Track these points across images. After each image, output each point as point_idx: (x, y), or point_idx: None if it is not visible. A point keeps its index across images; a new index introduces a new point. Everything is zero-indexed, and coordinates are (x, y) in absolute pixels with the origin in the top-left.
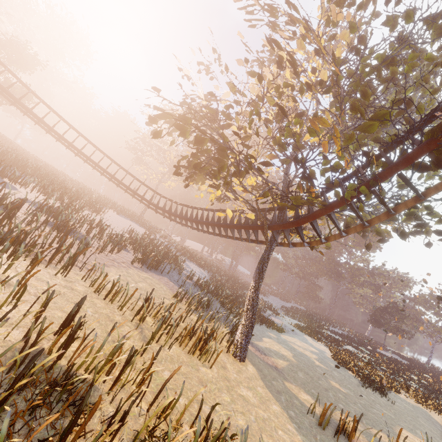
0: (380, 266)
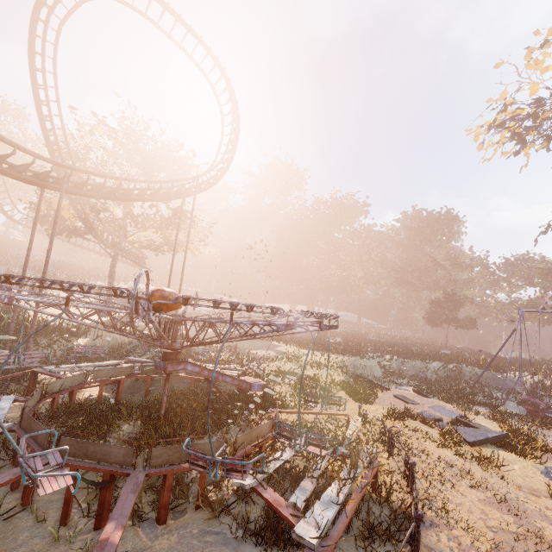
0: (449, 255)
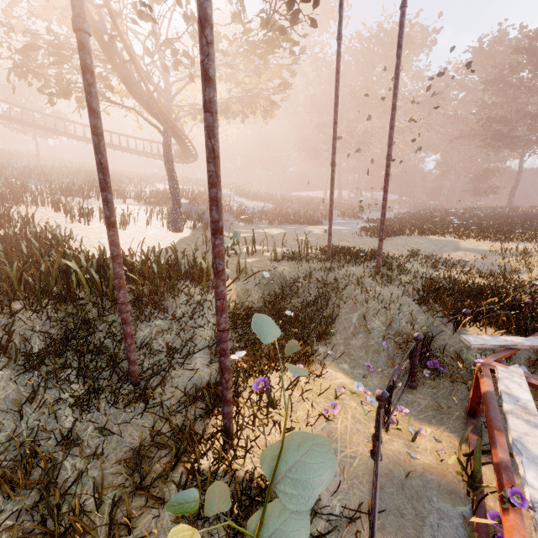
0: None
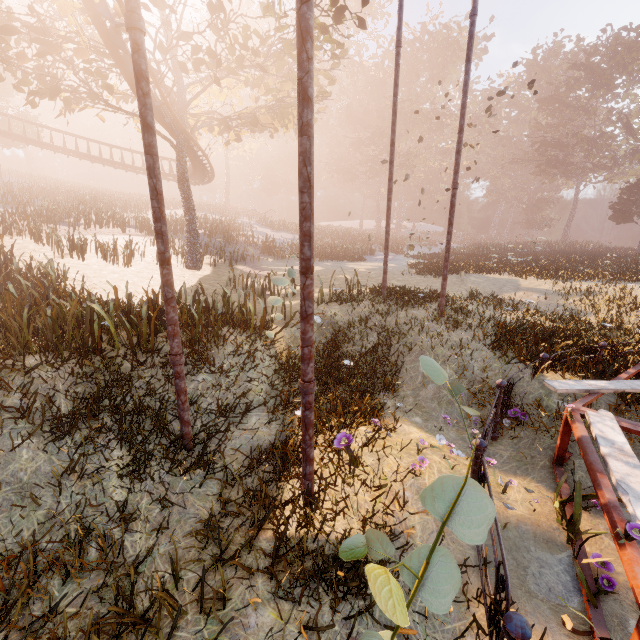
0: None
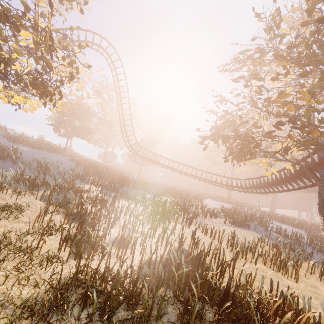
0: None
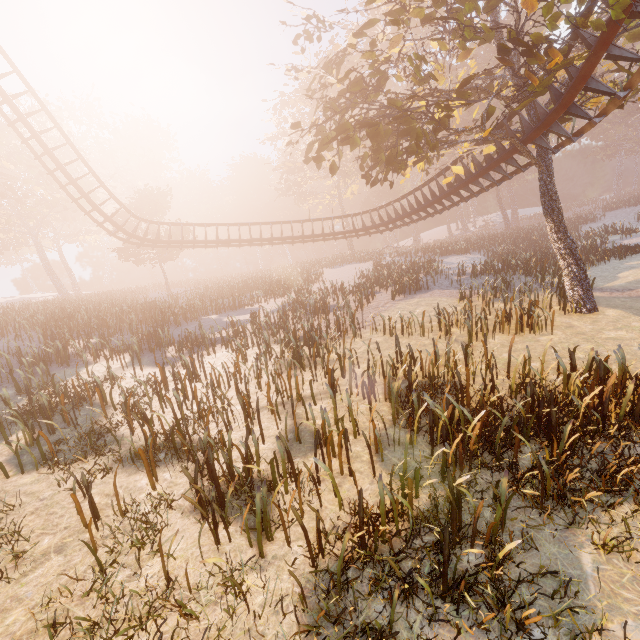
0: None
